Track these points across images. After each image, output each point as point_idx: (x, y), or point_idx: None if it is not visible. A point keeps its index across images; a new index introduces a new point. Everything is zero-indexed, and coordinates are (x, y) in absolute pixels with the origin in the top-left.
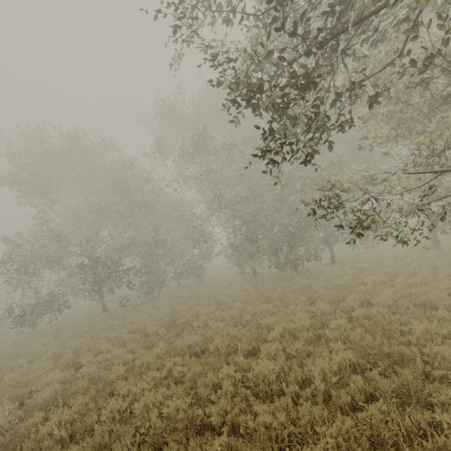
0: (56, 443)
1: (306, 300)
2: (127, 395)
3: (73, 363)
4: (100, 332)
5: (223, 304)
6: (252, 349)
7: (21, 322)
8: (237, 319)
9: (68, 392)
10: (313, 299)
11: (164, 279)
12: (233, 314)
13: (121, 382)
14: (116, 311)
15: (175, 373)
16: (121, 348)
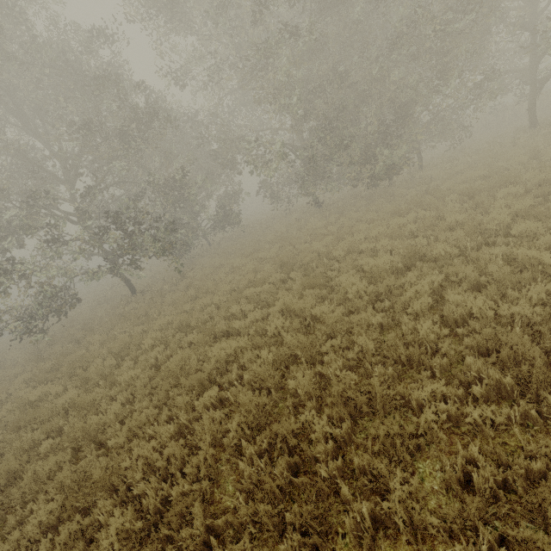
0: (381, 383)
1: (462, 196)
2: (382, 324)
3: (210, 335)
4: (185, 305)
5: (332, 234)
6: (478, 244)
7: (27, 332)
8: (395, 234)
9: (302, 345)
10: (473, 192)
11: (193, 238)
12: (383, 231)
13: (362, 315)
14: (157, 287)
15: (431, 284)
16: (255, 305)
